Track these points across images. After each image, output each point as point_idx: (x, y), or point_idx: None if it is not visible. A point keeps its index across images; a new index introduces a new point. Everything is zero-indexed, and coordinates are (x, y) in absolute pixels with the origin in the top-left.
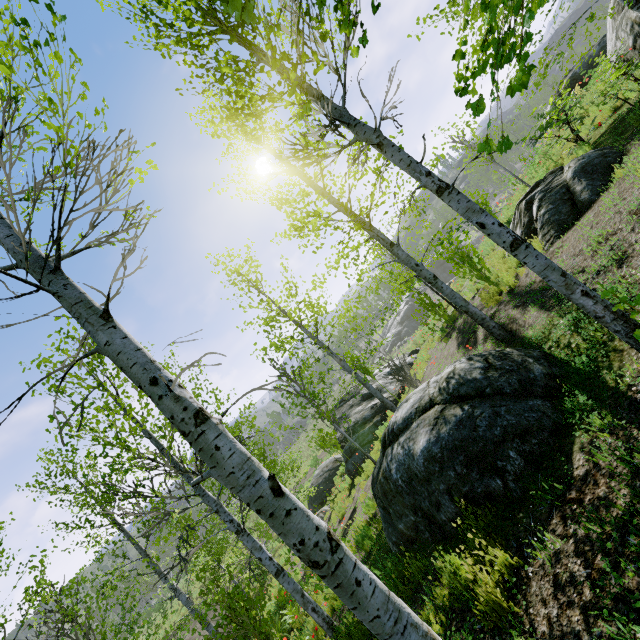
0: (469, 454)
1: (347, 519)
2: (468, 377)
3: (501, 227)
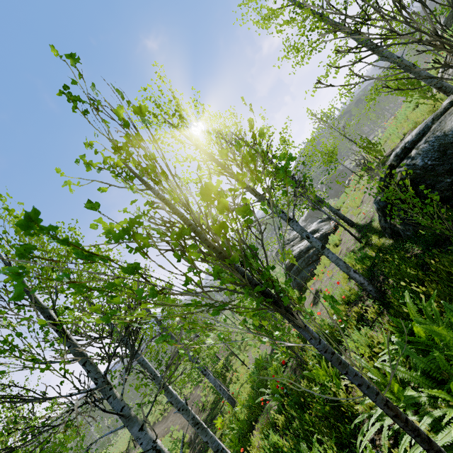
0: None
1: (312, 299)
2: None
3: None
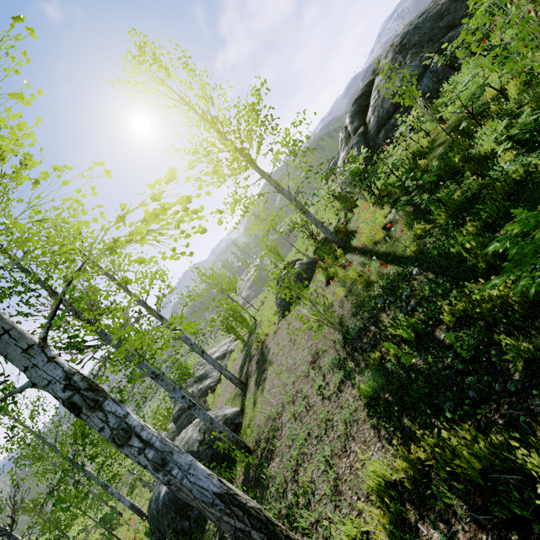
0: (177, 506)
1: None
2: (192, 448)
3: (183, 399)
